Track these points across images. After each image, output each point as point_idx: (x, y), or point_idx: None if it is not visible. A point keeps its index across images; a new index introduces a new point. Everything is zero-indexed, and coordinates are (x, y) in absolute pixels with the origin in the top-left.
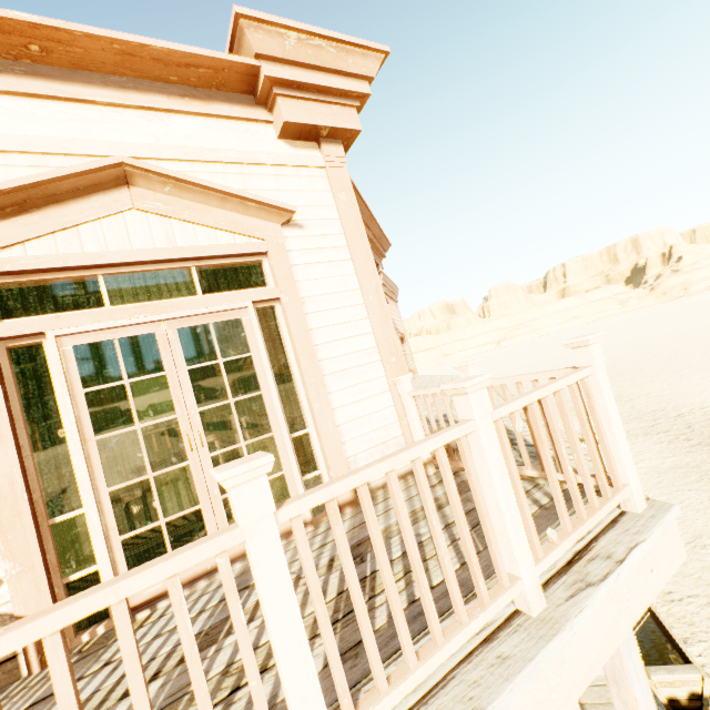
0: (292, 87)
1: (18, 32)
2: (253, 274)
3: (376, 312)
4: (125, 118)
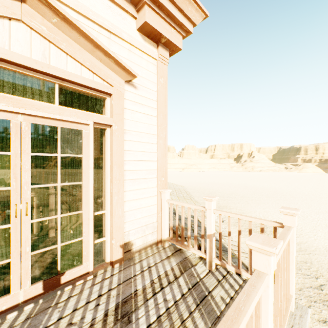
0: (156, 3)
1: None
2: (89, 102)
3: (161, 150)
4: None
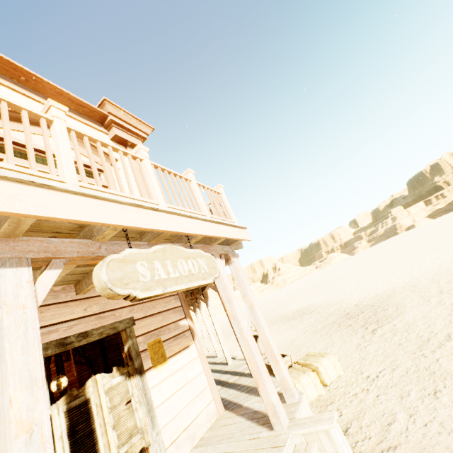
0: (119, 126)
1: (21, 72)
2: None
3: None
4: None
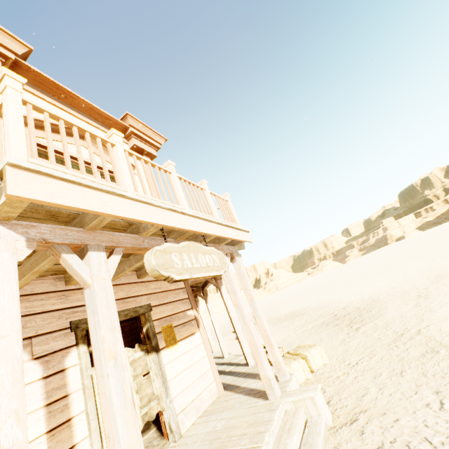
0: (138, 136)
1: (62, 91)
2: None
3: None
4: (82, 123)
